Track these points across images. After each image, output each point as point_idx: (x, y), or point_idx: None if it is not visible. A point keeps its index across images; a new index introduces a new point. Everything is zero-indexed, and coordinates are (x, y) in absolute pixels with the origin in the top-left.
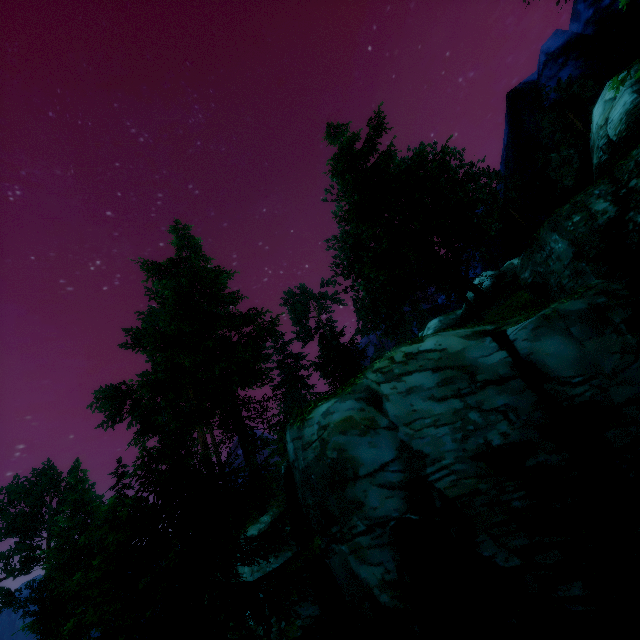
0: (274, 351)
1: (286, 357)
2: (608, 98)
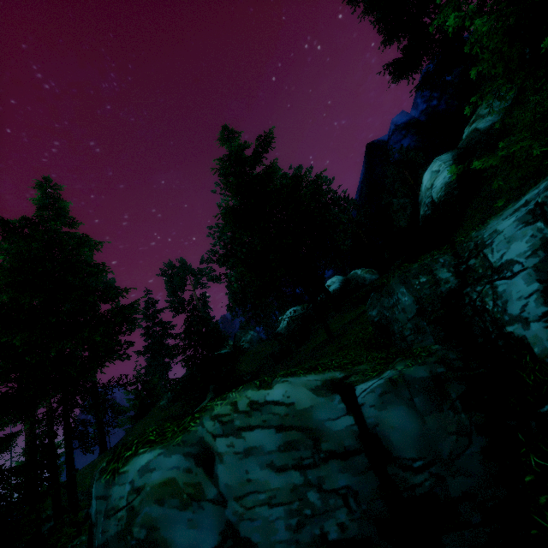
0: (144, 317)
1: (155, 325)
2: (434, 170)
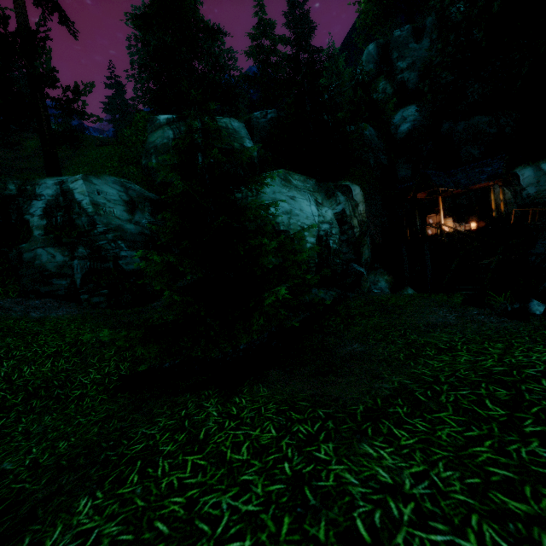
0: None
1: None
2: None
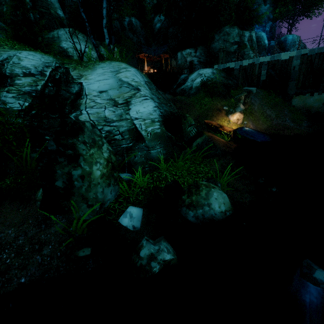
0: None
1: None
2: None
